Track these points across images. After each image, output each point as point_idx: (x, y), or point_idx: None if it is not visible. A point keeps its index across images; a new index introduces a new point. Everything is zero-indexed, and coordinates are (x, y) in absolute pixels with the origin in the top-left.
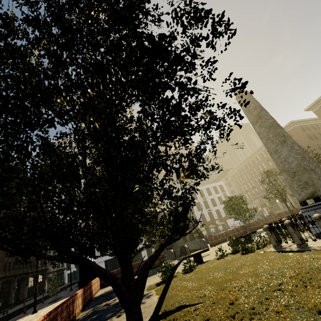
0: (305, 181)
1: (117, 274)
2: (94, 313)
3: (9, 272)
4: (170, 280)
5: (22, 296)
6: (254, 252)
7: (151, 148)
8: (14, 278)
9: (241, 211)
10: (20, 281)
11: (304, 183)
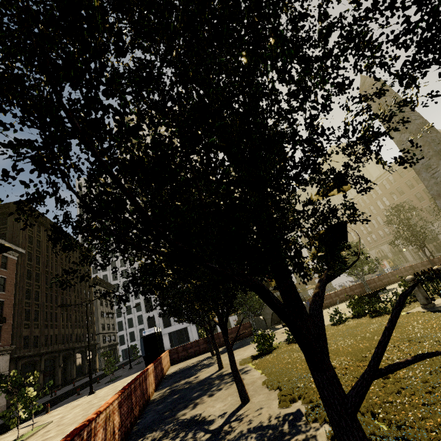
0: None
1: (191, 348)
2: (174, 393)
3: (52, 346)
4: (398, 313)
5: (70, 376)
6: (389, 314)
7: (326, 111)
8: (58, 354)
9: (357, 263)
10: (65, 357)
11: None
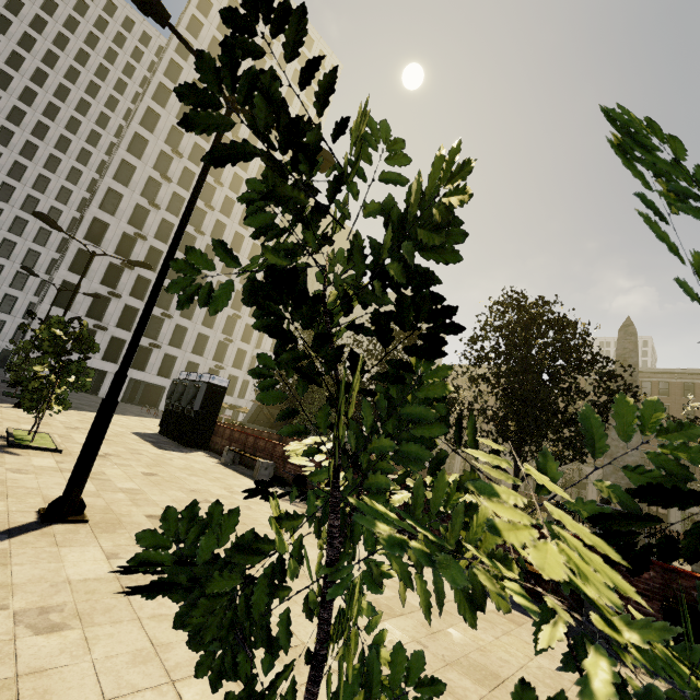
0: (629, 483)
1: None
2: None
3: None
4: None
5: None
6: None
7: None
8: None
9: None
10: None
11: (627, 484)
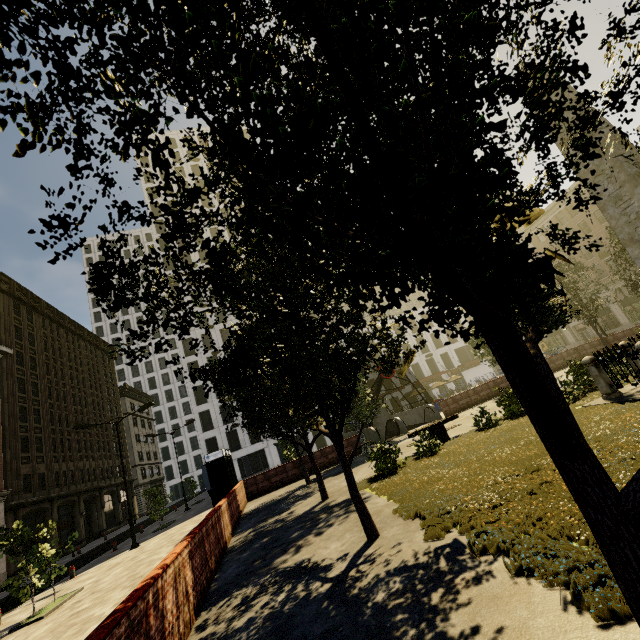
0: None
1: (275, 475)
2: (261, 535)
3: (67, 487)
4: None
5: (98, 527)
6: None
7: (577, 39)
8: (77, 498)
9: None
10: (89, 502)
11: None
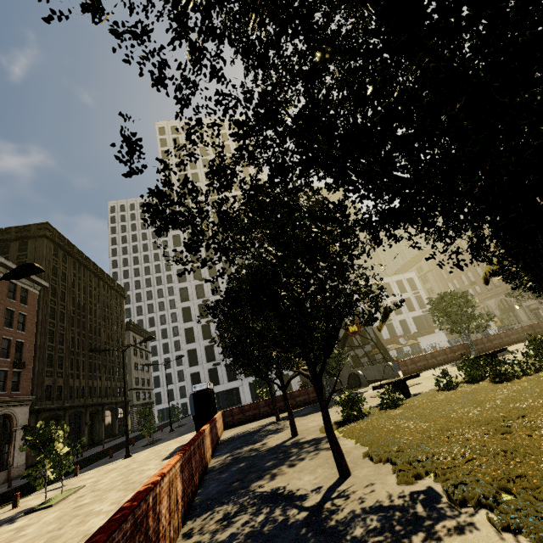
0: None
1: (249, 410)
2: (238, 461)
3: (78, 400)
4: None
5: (98, 436)
6: (520, 379)
7: None
8: (85, 410)
9: (462, 318)
10: (93, 414)
11: None
